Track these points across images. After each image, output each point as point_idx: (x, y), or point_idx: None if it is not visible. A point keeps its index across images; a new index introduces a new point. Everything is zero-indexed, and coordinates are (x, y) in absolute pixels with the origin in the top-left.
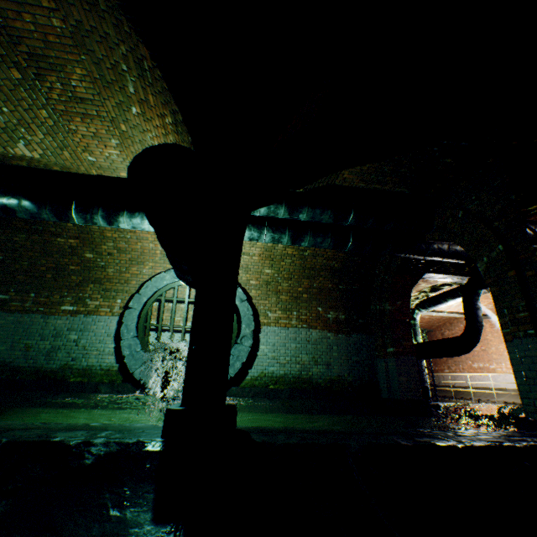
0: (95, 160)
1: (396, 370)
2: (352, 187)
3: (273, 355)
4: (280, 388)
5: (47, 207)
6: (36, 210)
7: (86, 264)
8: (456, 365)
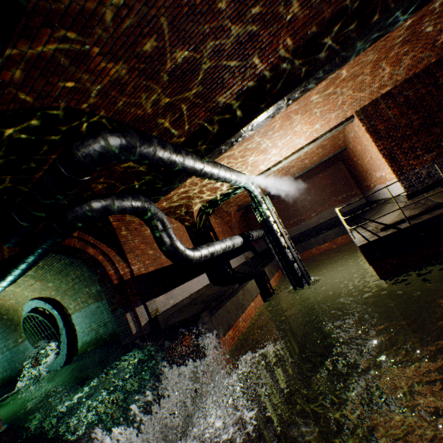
0: None
1: (116, 324)
2: None
3: (82, 330)
4: (90, 350)
5: None
6: None
7: (10, 320)
8: (371, 178)
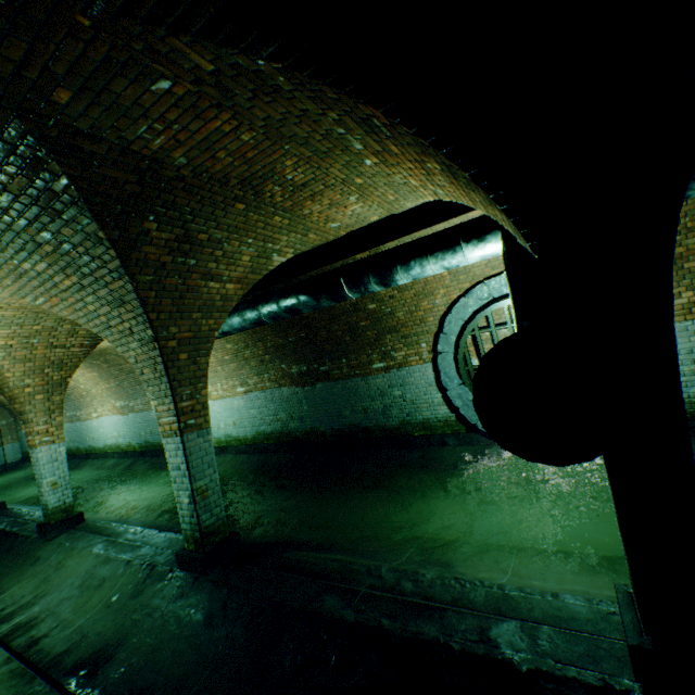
0: (339, 224)
1: None
2: None
3: (690, 369)
4: None
5: (321, 296)
6: (314, 303)
7: (373, 316)
8: None
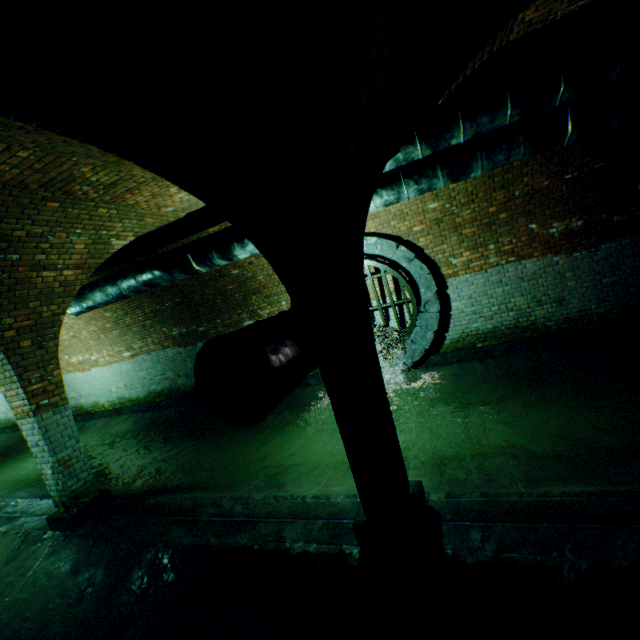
0: (174, 209)
1: None
2: (554, 22)
3: (471, 310)
4: (491, 346)
5: (174, 271)
6: (169, 277)
7: (238, 281)
8: None
